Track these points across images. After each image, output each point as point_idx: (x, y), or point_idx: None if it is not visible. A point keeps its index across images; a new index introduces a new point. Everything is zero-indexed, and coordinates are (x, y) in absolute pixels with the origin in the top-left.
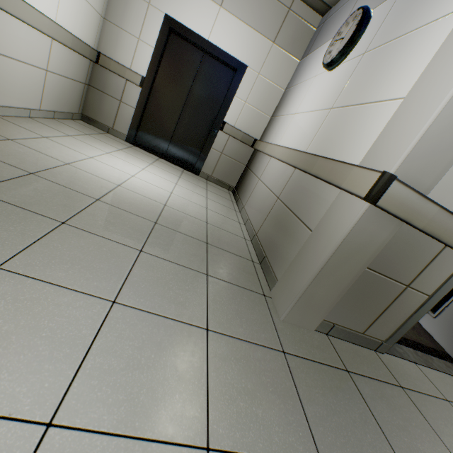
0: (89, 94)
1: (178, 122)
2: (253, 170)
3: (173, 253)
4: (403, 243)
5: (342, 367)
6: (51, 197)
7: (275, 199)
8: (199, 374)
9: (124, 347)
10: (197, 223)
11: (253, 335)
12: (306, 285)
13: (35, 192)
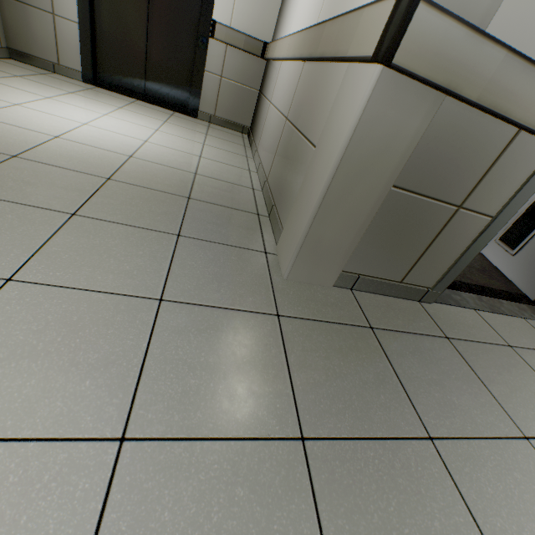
0: (5, 11)
1: (147, 35)
2: (265, 93)
3: (128, 213)
4: (449, 135)
5: (364, 325)
6: None
7: (284, 122)
8: (133, 354)
9: (11, 333)
10: (180, 175)
11: (234, 300)
12: (306, 226)
13: None
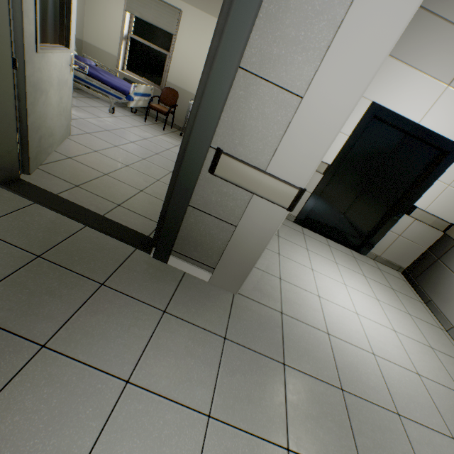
0: None
1: (352, 202)
2: None
3: None
4: None
5: None
6: (386, 442)
7: None
8: None
9: None
10: None
11: None
12: None
13: (376, 442)
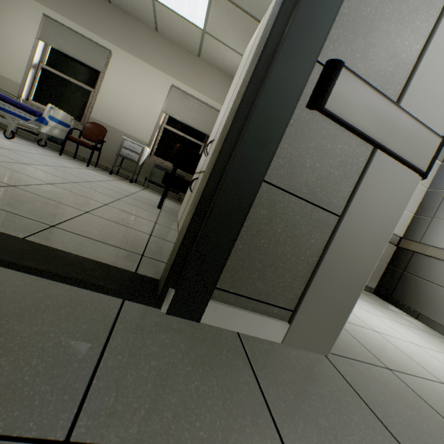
0: None
1: None
2: (434, 281)
3: None
4: None
5: None
6: None
7: None
8: None
9: None
10: None
11: None
12: None
13: None
